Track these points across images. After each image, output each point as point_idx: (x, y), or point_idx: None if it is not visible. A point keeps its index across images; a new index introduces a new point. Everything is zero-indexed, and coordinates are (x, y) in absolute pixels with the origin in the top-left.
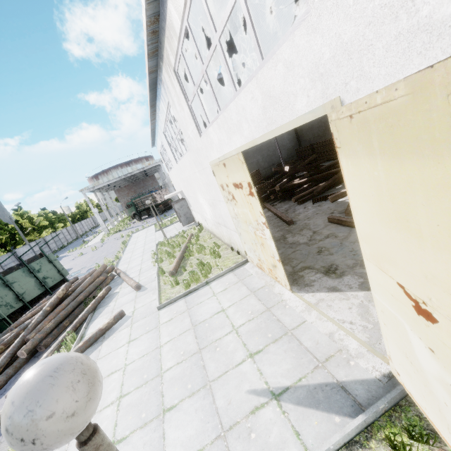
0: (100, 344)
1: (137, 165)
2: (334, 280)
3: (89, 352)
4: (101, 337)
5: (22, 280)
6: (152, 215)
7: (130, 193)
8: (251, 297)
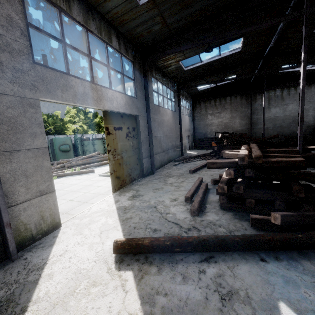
0: (77, 176)
1: None
2: (126, 199)
3: (73, 176)
4: (81, 174)
5: (99, 145)
6: None
7: None
8: (110, 188)
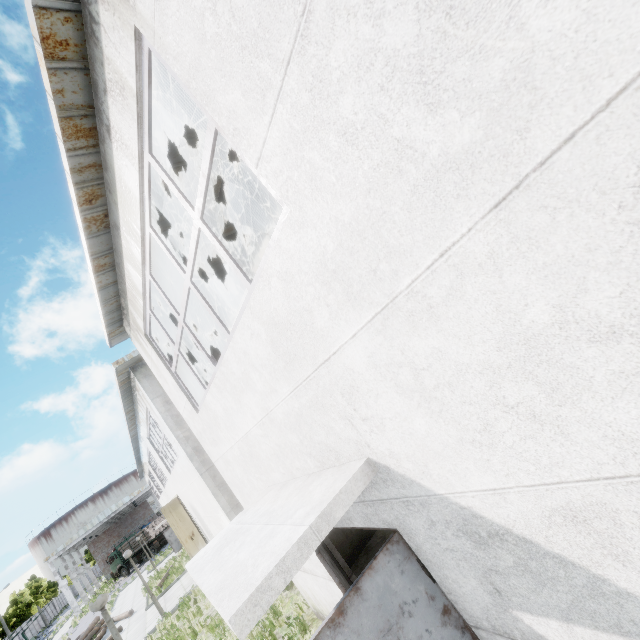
0: None
1: (123, 499)
2: None
3: None
4: None
5: None
6: (145, 560)
7: (112, 540)
8: None
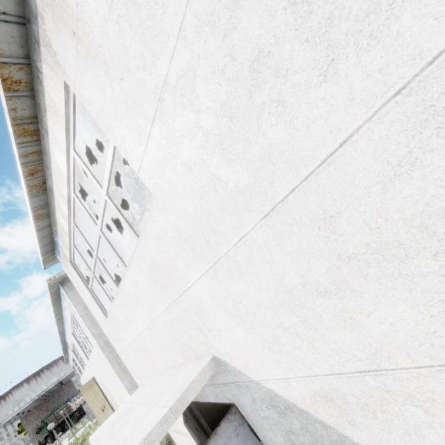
0: None
1: (52, 380)
2: None
3: None
4: None
5: None
6: (67, 429)
7: (41, 413)
8: None
